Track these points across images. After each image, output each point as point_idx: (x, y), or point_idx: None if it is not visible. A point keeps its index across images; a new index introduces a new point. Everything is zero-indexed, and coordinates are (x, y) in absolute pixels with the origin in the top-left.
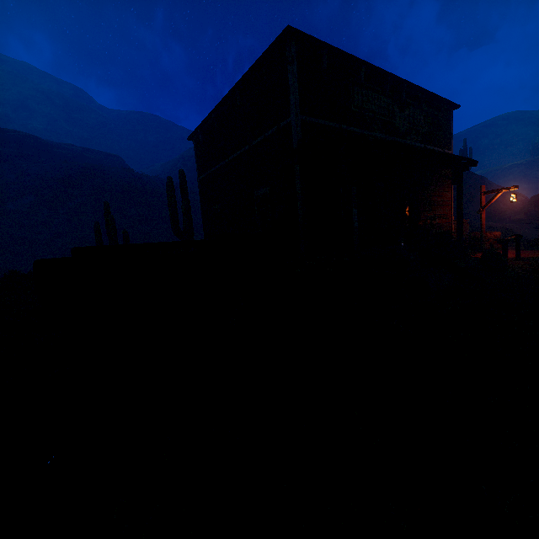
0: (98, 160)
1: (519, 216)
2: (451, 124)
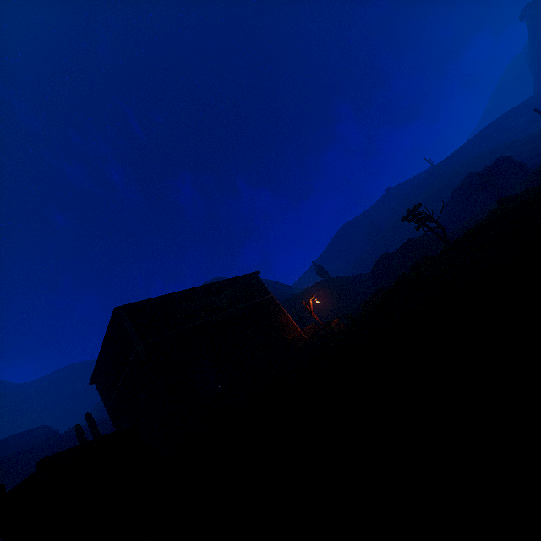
0: (19, 443)
1: (372, 289)
2: (261, 281)
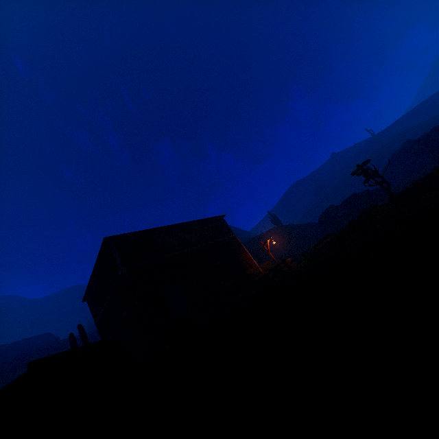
0: (29, 346)
1: (318, 236)
2: (226, 223)
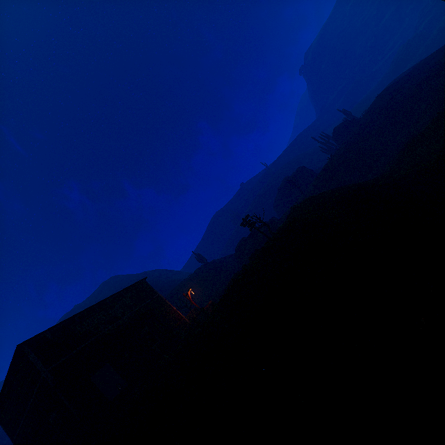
0: None
1: (237, 267)
2: (149, 285)
